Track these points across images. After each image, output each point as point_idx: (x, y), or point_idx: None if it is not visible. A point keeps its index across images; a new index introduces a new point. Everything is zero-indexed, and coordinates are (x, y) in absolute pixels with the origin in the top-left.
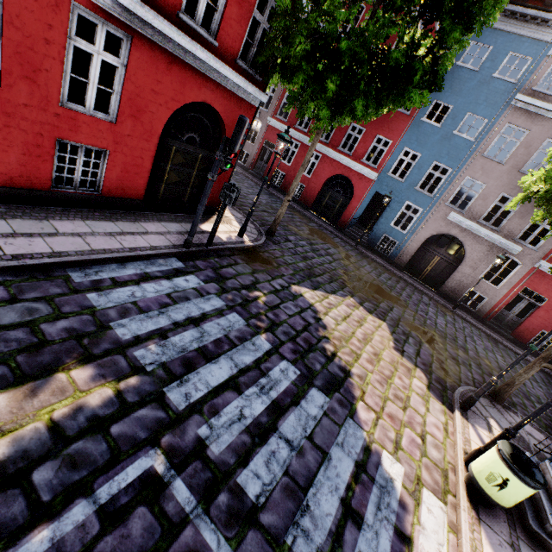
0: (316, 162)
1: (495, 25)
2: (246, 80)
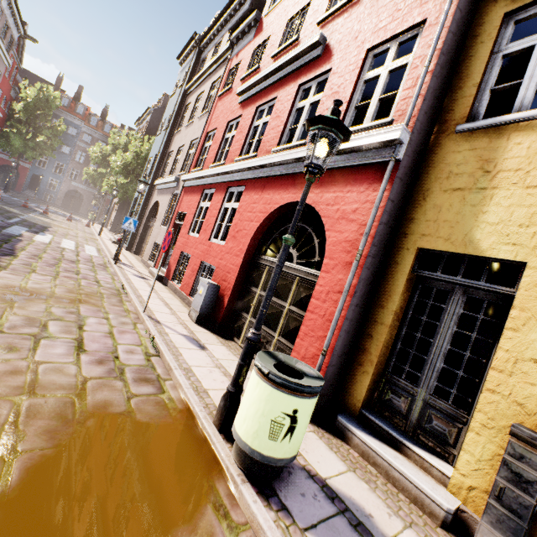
0: None
1: (60, 115)
2: None
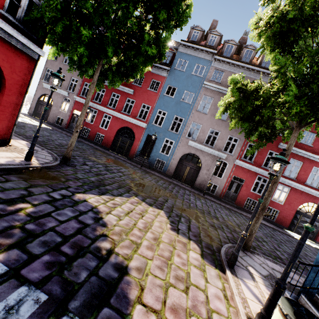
0: (110, 120)
1: (187, 52)
2: (15, 30)
